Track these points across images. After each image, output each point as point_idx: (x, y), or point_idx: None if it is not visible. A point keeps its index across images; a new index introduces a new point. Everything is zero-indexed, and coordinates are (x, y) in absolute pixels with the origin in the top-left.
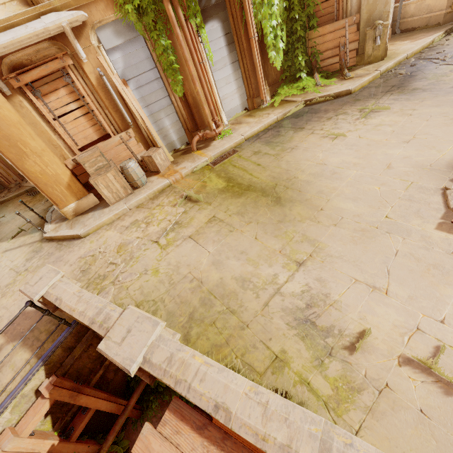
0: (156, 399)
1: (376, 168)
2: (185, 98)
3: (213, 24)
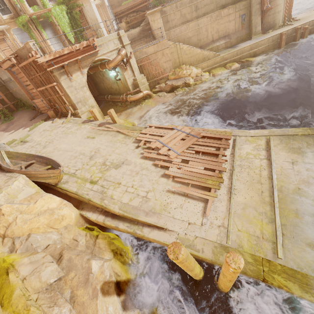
0: (21, 109)
1: None
2: (41, 49)
3: (48, 30)
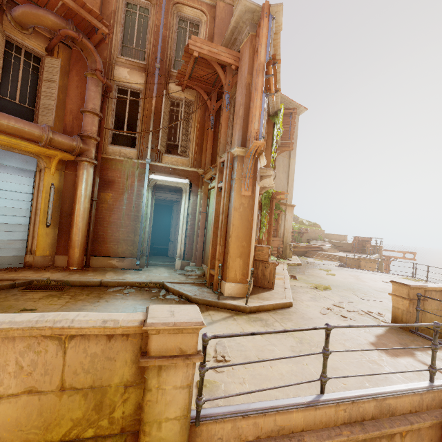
0: None
1: (369, 282)
2: (258, 240)
3: None
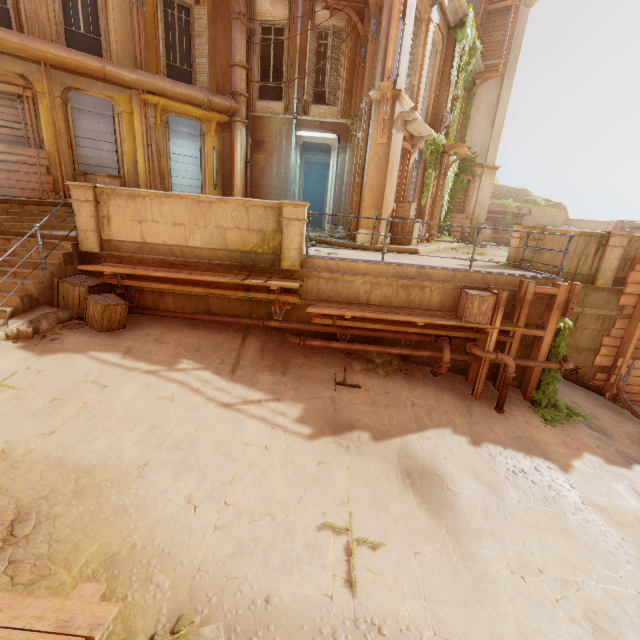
0: None
1: None
2: (419, 208)
3: None
